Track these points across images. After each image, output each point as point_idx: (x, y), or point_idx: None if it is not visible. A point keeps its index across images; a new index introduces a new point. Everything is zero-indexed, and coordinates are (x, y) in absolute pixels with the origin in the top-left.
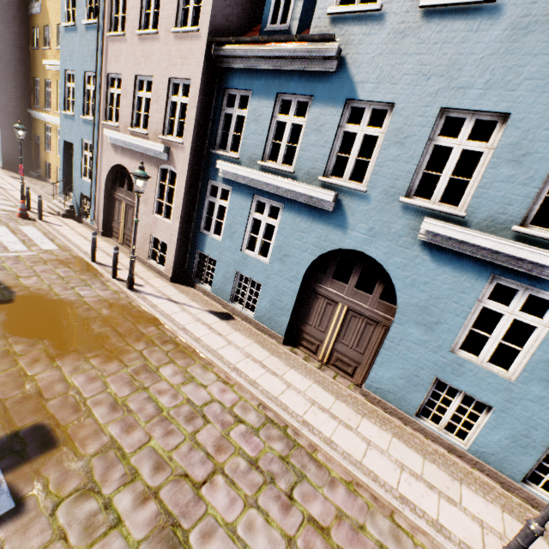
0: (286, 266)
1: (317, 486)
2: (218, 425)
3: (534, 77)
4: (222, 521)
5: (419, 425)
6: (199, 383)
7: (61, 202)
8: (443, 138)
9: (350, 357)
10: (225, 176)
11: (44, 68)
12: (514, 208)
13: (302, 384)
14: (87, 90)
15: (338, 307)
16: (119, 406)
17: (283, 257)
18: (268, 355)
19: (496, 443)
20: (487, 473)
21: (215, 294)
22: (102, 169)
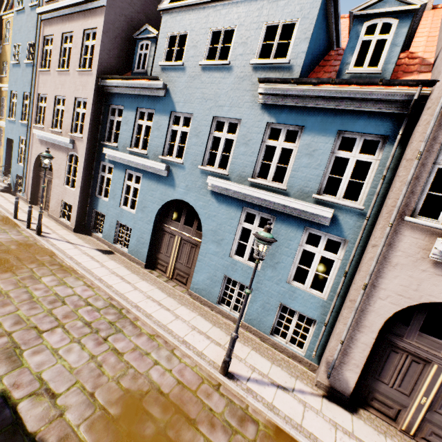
0: (145, 214)
1: (128, 336)
2: (72, 306)
3: (248, 101)
4: (51, 347)
5: (218, 309)
6: (69, 286)
7: (2, 181)
8: (216, 132)
9: (184, 271)
10: (109, 158)
11: (0, 89)
12: (248, 169)
13: (146, 288)
14: (25, 104)
15: (176, 238)
16: (2, 294)
17: (143, 208)
18: (130, 273)
19: (255, 311)
20: (253, 333)
21: (105, 239)
22: (32, 156)
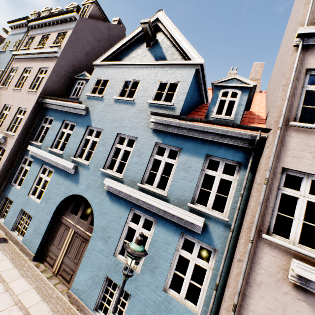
0: (47, 204)
1: None
2: None
3: (144, 126)
4: None
5: None
6: None
7: None
8: (118, 144)
9: (70, 267)
10: (31, 153)
11: None
12: (138, 175)
13: (21, 289)
14: None
15: (70, 231)
16: None
17: (47, 199)
18: (12, 267)
19: None
20: None
21: (5, 225)
22: None
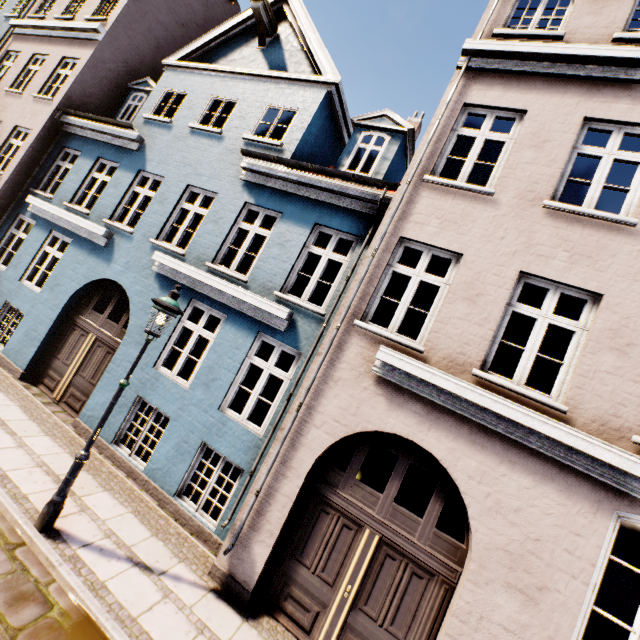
0: (54, 295)
1: None
2: None
3: (231, 176)
4: None
5: (112, 451)
6: None
7: None
8: (187, 204)
9: (83, 390)
10: (33, 211)
11: None
12: (210, 251)
13: None
14: None
15: (89, 337)
16: None
17: (55, 286)
18: None
19: (166, 455)
20: (152, 493)
21: None
22: None
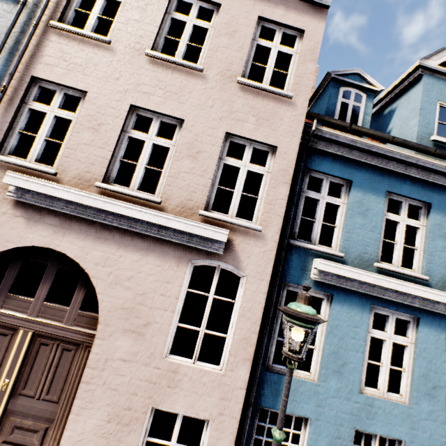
0: (438, 402)
1: None
2: None
3: None
4: None
5: None
6: None
7: None
8: None
9: None
10: (324, 279)
11: None
12: None
13: None
14: None
15: None
16: None
17: (432, 390)
18: None
19: None
20: None
21: None
22: None
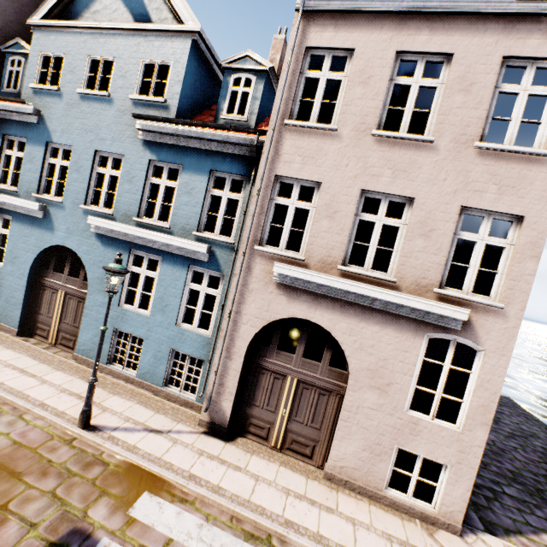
0: (16, 266)
1: None
2: None
3: (131, 137)
4: None
5: (109, 369)
6: None
7: None
8: (100, 168)
9: (71, 333)
10: None
11: None
12: (133, 208)
13: (10, 357)
14: None
15: (59, 293)
16: None
17: (14, 259)
18: None
19: (148, 363)
20: (147, 388)
21: None
22: None
